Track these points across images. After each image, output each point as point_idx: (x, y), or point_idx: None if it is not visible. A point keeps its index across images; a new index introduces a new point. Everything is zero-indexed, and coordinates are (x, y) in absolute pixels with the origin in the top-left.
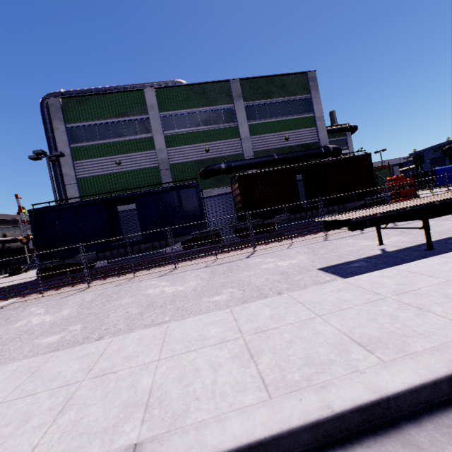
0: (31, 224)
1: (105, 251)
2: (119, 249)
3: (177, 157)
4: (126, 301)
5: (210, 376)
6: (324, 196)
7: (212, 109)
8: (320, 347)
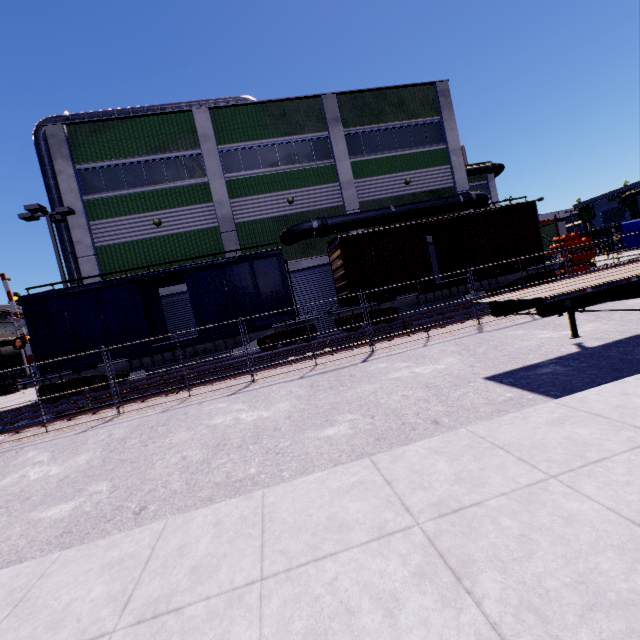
0: (26, 319)
1: (143, 357)
2: (164, 353)
3: (246, 213)
4: (181, 438)
5: (384, 630)
6: (465, 267)
7: (297, 139)
8: (598, 557)
